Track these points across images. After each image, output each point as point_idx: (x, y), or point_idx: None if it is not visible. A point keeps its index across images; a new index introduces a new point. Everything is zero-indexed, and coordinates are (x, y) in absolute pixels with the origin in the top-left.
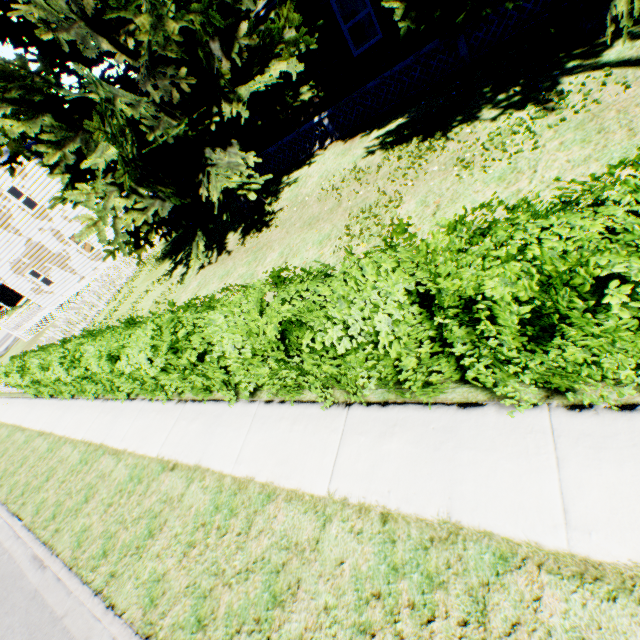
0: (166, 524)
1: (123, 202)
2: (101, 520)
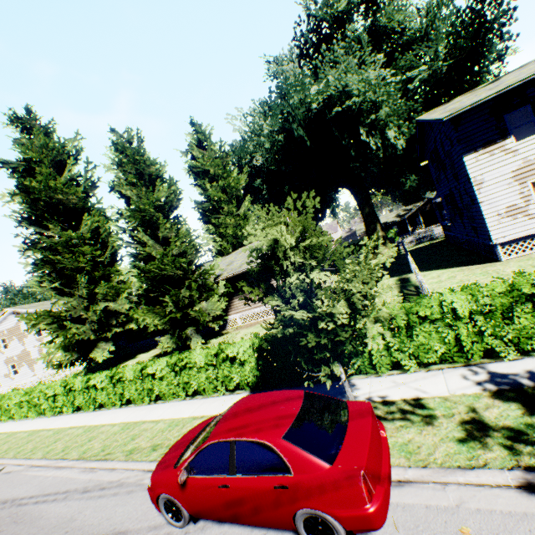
0: None
1: (61, 351)
2: None
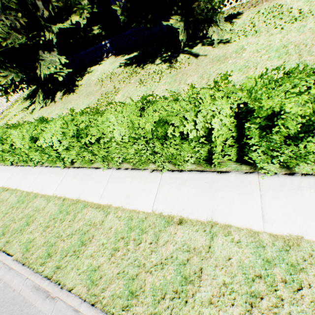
0: None
1: None
2: None
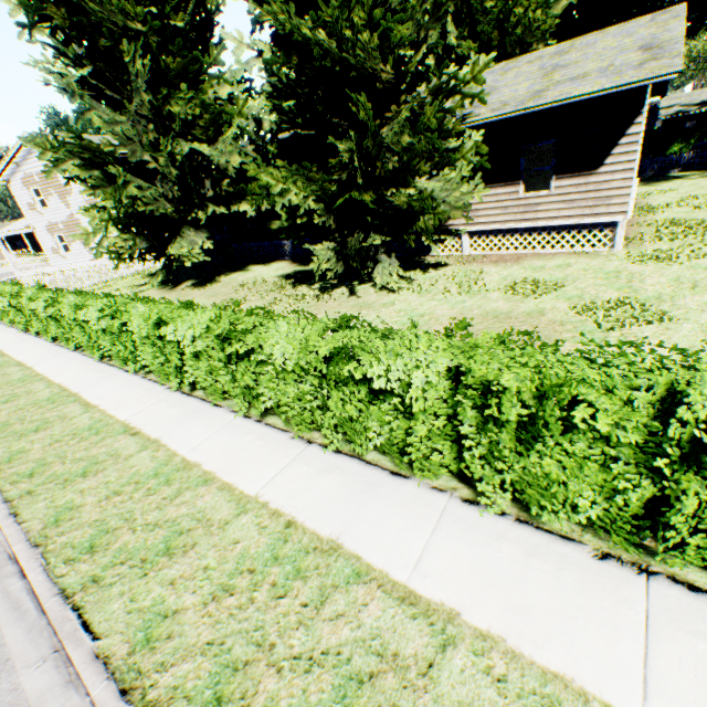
0: None
1: (116, 230)
2: None
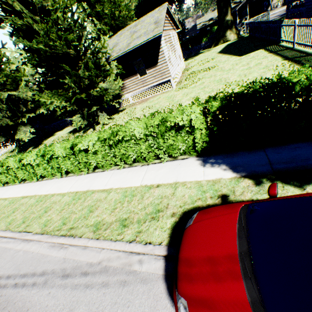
0: None
1: None
2: None
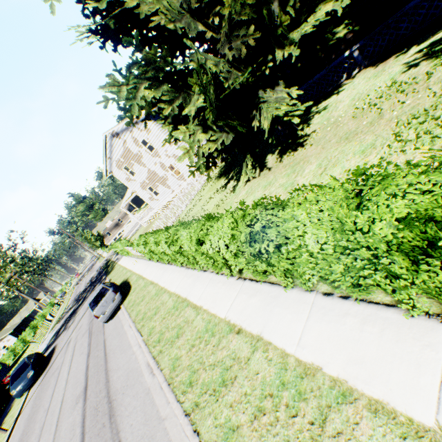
0: (236, 379)
1: (203, 136)
2: (187, 355)
